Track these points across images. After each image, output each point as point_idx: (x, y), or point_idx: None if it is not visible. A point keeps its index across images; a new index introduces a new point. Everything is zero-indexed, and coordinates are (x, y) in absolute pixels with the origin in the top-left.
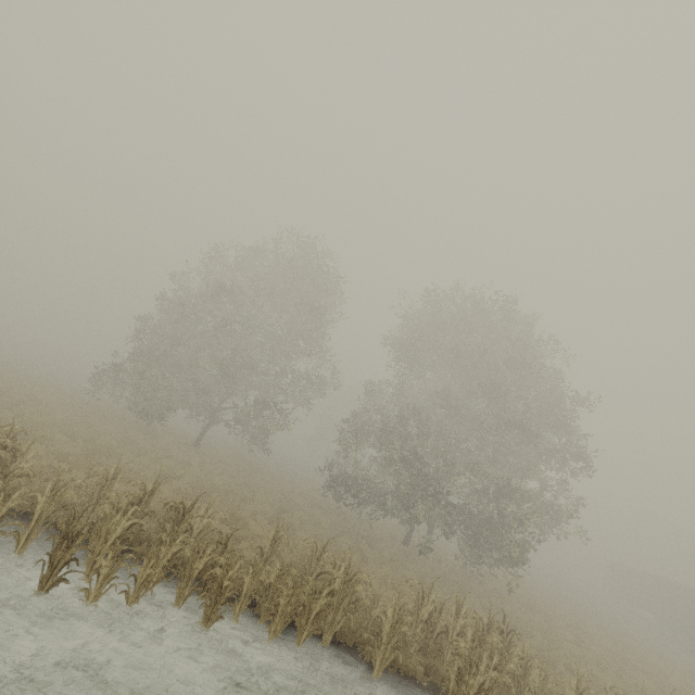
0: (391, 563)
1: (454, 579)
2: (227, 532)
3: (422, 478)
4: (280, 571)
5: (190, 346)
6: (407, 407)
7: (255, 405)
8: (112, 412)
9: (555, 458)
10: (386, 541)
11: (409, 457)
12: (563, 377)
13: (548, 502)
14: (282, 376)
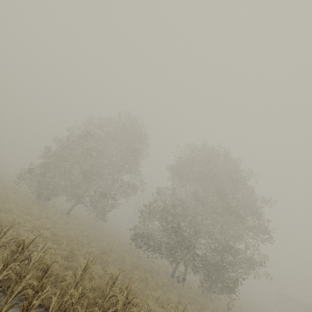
0: (162, 288)
1: (198, 299)
2: (61, 263)
3: (182, 238)
4: (81, 294)
5: (70, 163)
6: (176, 199)
7: (100, 195)
8: (26, 194)
9: (252, 232)
10: (161, 274)
11: (176, 226)
12: (254, 190)
13: (249, 256)
14: (116, 181)
